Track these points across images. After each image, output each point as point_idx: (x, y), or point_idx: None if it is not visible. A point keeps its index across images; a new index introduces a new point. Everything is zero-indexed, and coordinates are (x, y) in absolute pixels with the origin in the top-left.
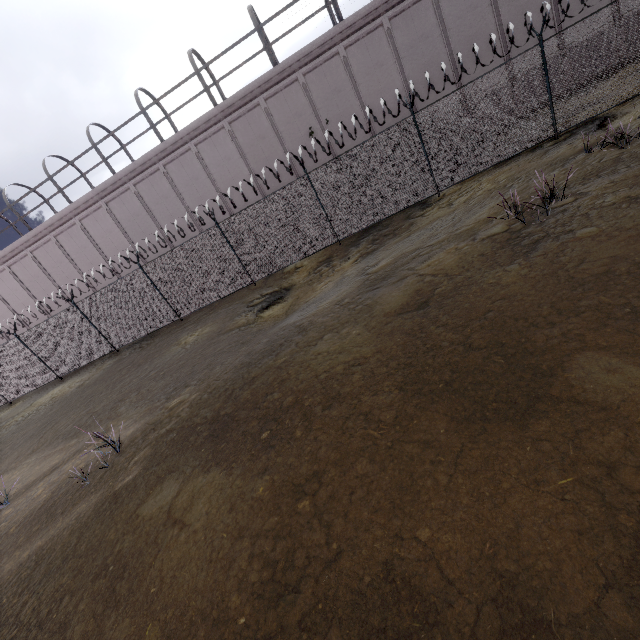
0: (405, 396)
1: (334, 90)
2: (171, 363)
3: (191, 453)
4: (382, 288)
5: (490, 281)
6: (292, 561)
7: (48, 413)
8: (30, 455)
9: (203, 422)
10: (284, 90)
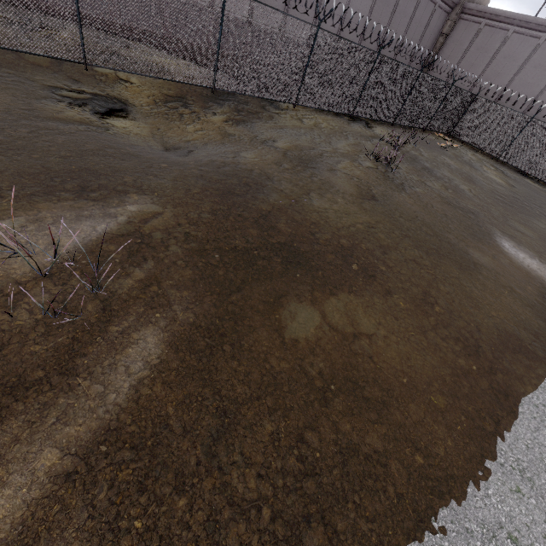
0: (424, 253)
1: None
2: None
3: (284, 278)
4: (321, 170)
5: (401, 198)
6: (464, 335)
7: None
8: None
9: (254, 247)
10: None
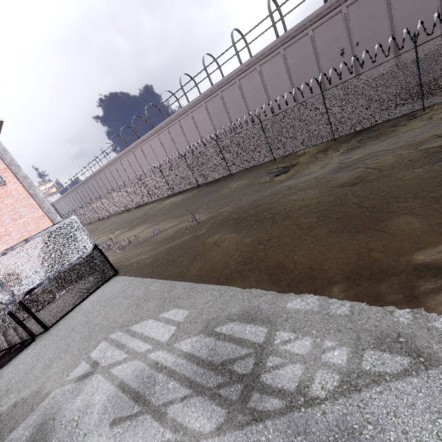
0: (317, 221)
1: (370, 16)
2: (223, 195)
3: (225, 228)
4: (341, 172)
5: (398, 177)
6: (251, 258)
7: (169, 207)
8: (164, 221)
9: (232, 219)
10: (328, 21)
